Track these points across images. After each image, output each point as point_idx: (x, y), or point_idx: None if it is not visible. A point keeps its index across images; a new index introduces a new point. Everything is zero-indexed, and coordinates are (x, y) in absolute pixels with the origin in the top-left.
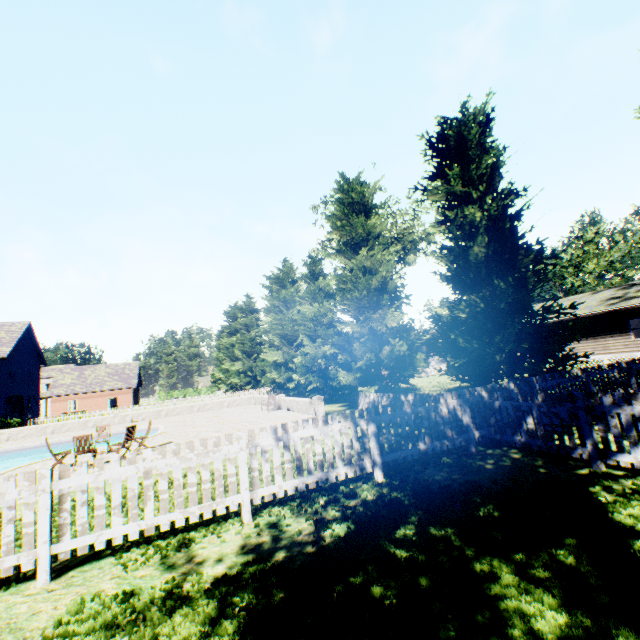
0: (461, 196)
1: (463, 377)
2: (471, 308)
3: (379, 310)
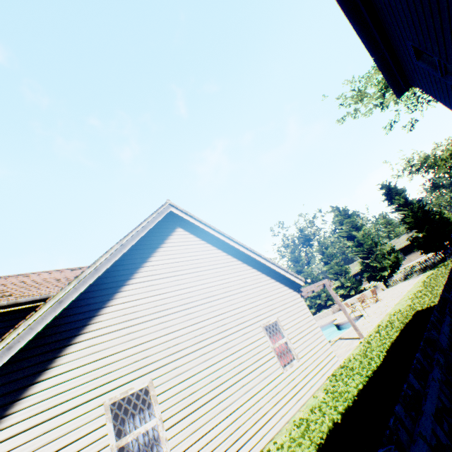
0: (402, 202)
1: (434, 251)
2: (431, 228)
3: (377, 247)
